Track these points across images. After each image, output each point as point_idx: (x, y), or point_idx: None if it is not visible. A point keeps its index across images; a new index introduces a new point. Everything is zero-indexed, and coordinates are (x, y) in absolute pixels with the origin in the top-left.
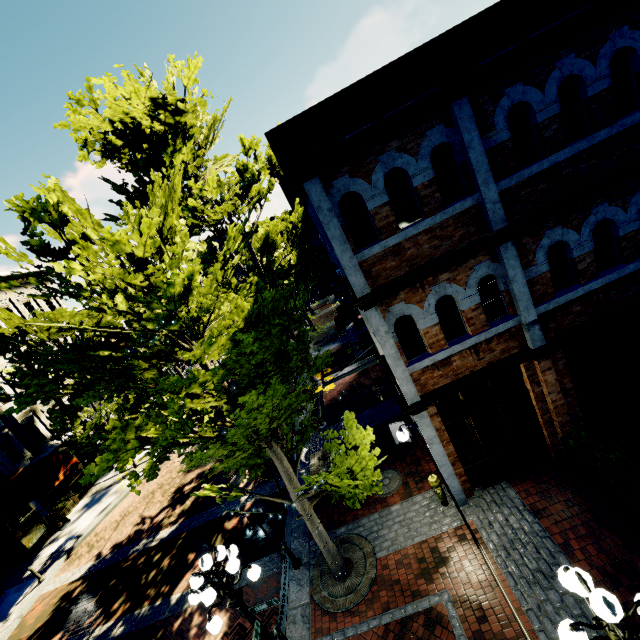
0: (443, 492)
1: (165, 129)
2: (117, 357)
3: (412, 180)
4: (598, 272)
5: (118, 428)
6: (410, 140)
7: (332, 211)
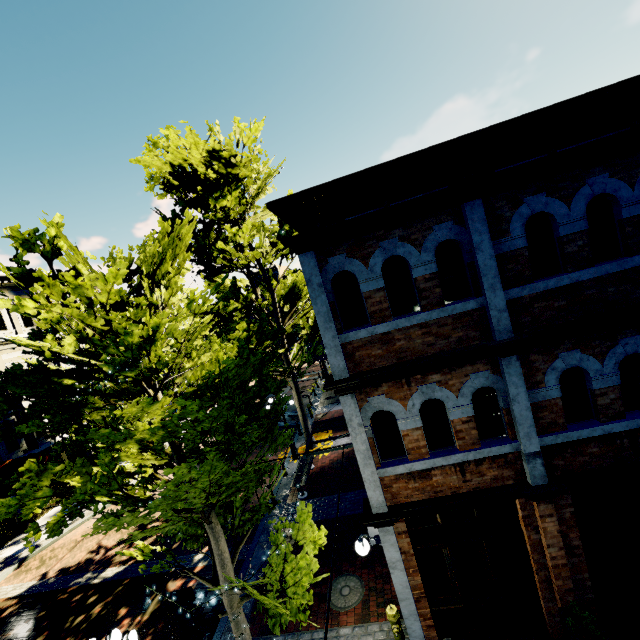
0: (402, 632)
1: (217, 177)
2: (78, 388)
3: (412, 270)
4: (624, 412)
5: (33, 471)
6: (415, 231)
7: (322, 287)
